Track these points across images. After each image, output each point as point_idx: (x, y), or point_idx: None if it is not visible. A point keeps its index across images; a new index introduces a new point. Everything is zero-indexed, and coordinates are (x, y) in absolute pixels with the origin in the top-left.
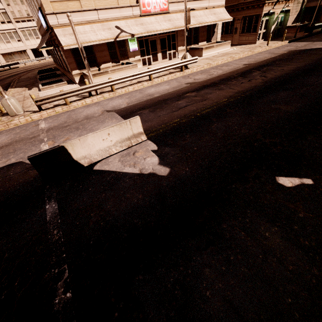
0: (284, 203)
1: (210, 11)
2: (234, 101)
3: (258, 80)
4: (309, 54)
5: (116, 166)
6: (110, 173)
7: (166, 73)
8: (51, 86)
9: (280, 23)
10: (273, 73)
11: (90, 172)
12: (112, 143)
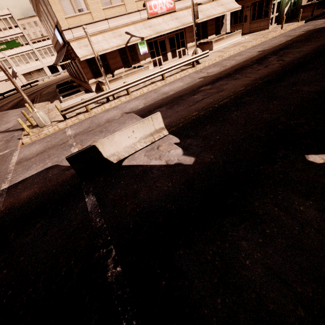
0: (317, 179)
1: (217, 3)
2: (252, 89)
3: (276, 65)
4: None
5: (143, 160)
6: (138, 167)
7: (178, 71)
8: (70, 97)
9: (294, 3)
10: (292, 56)
11: (119, 168)
12: (136, 140)
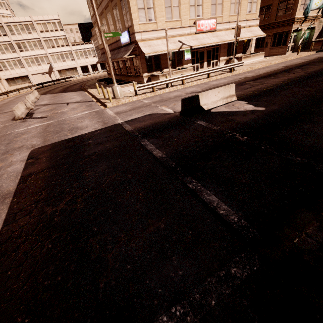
0: None
1: (247, 29)
2: (289, 83)
3: (301, 73)
4: None
5: (226, 110)
6: (225, 112)
7: (217, 74)
8: (126, 85)
9: (306, 38)
10: (312, 69)
11: (210, 112)
12: (218, 99)
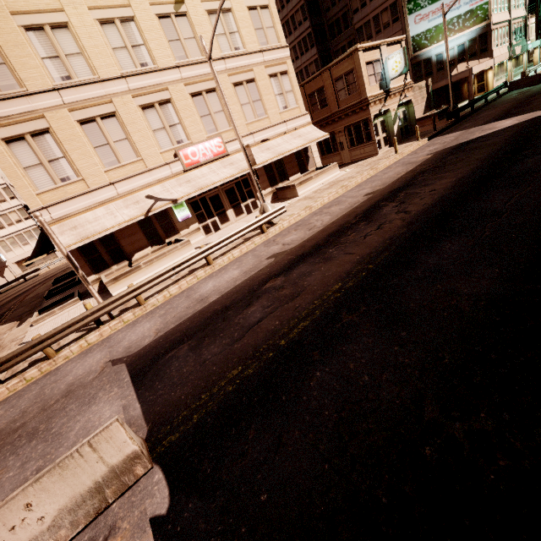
0: None
1: (292, 135)
2: (356, 288)
3: (395, 222)
4: (470, 151)
5: None
6: None
7: (238, 242)
8: (50, 312)
9: (404, 119)
10: (419, 201)
11: None
12: (46, 522)
